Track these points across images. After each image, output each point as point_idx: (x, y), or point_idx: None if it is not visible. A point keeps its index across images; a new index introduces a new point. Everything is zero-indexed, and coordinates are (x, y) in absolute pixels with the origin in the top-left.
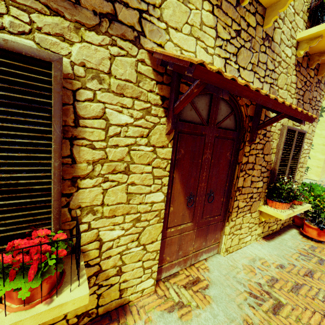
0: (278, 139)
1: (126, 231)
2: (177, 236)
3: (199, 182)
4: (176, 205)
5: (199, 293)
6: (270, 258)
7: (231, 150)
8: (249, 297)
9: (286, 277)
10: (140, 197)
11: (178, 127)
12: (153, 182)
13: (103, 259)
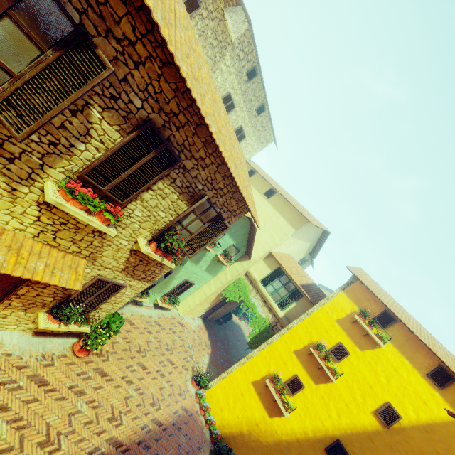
0: (89, 280)
1: None
2: None
3: None
4: None
5: None
6: (11, 347)
7: None
8: None
9: None
10: None
11: None
12: None
13: None
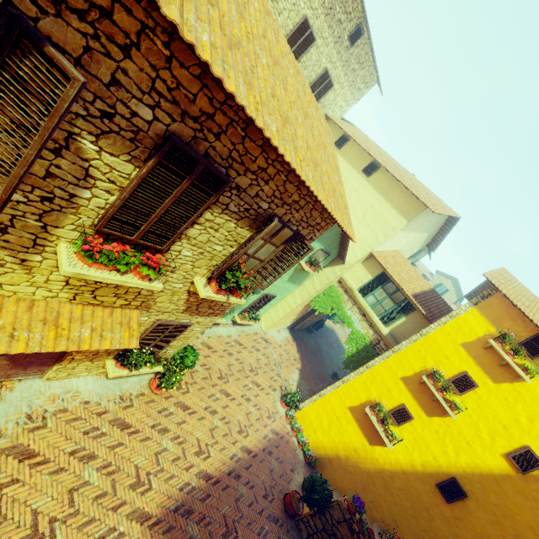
0: (148, 326)
1: None
2: None
3: None
4: None
5: None
6: (88, 394)
7: None
8: (24, 418)
9: (78, 411)
10: None
11: None
12: None
13: None
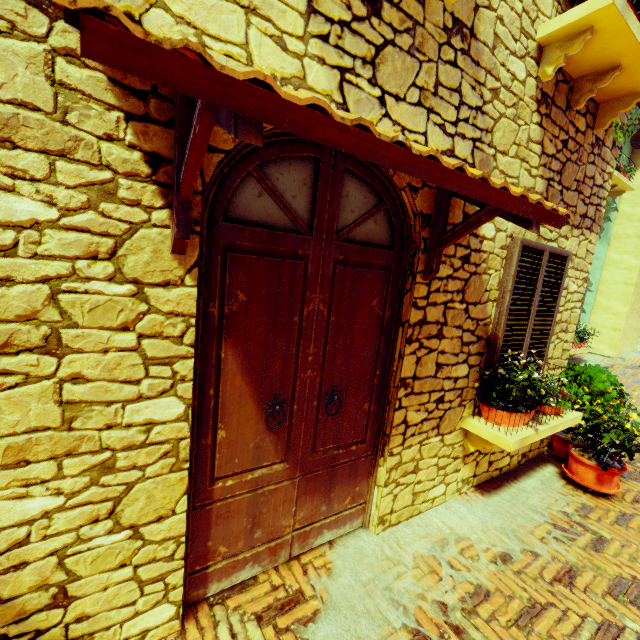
0: (501, 269)
1: (72, 498)
2: (245, 497)
3: (299, 369)
4: (237, 424)
5: (289, 636)
6: (484, 537)
7: (384, 294)
8: None
9: (511, 585)
10: (109, 412)
11: (223, 237)
12: (145, 373)
13: (2, 573)
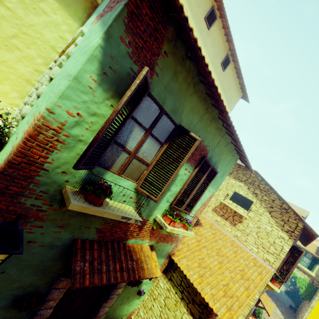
0: None
1: None
2: None
3: None
4: None
5: None
6: None
7: None
8: None
9: None
10: None
11: None
12: None
13: None
